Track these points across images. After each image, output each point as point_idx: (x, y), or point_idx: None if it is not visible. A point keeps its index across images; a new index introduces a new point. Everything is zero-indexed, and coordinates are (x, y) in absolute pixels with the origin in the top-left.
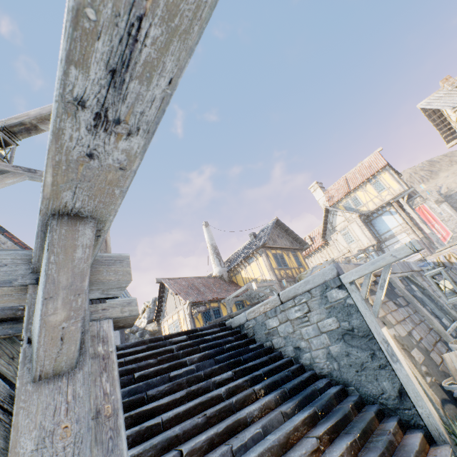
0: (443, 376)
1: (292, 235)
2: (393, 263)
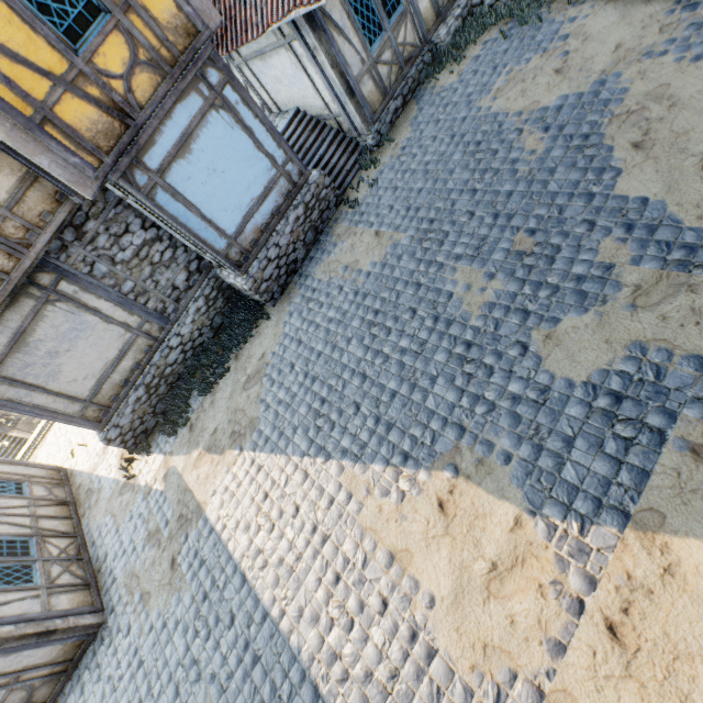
0: None
1: None
2: None
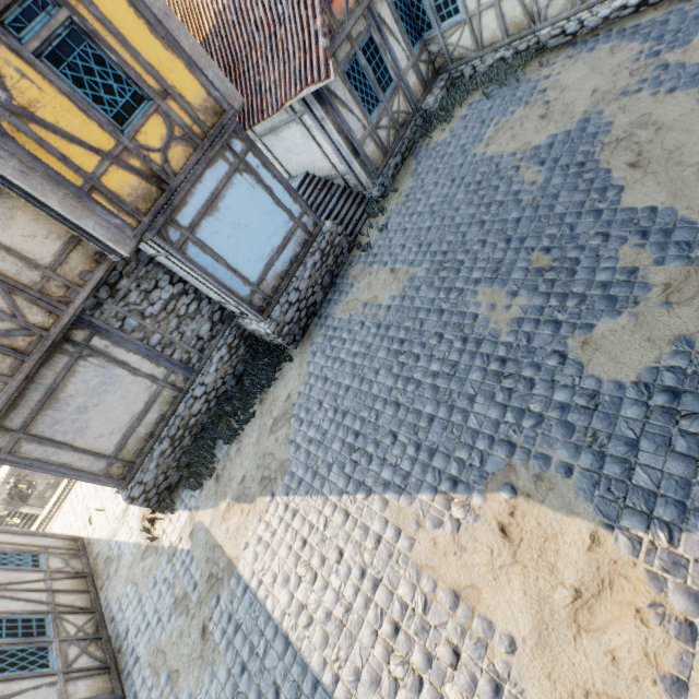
0: None
1: None
2: None
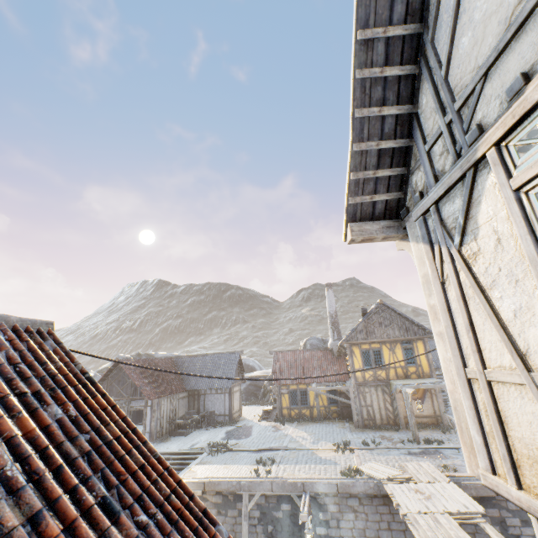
0: None
1: (408, 320)
2: (262, 482)
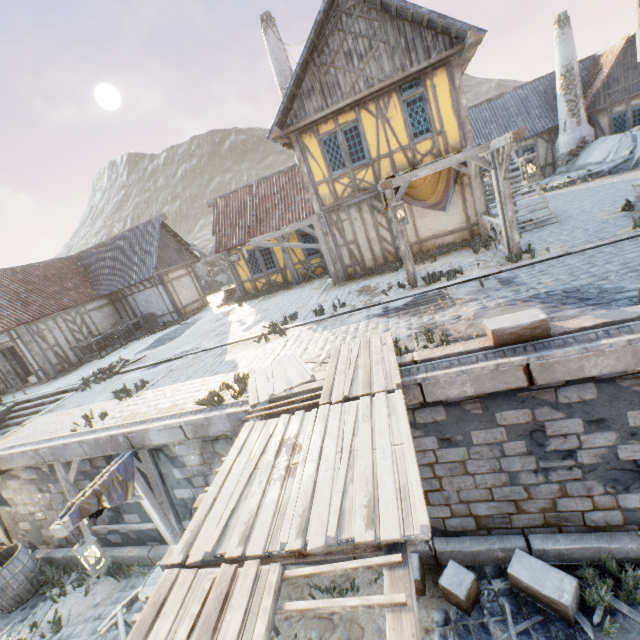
0: (40, 541)
1: (410, 18)
2: (67, 447)
